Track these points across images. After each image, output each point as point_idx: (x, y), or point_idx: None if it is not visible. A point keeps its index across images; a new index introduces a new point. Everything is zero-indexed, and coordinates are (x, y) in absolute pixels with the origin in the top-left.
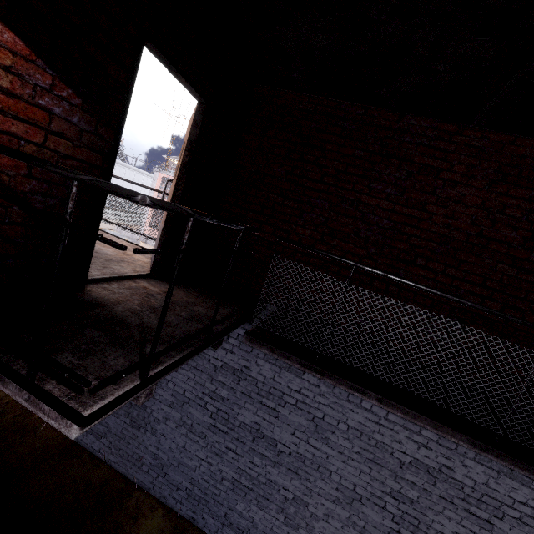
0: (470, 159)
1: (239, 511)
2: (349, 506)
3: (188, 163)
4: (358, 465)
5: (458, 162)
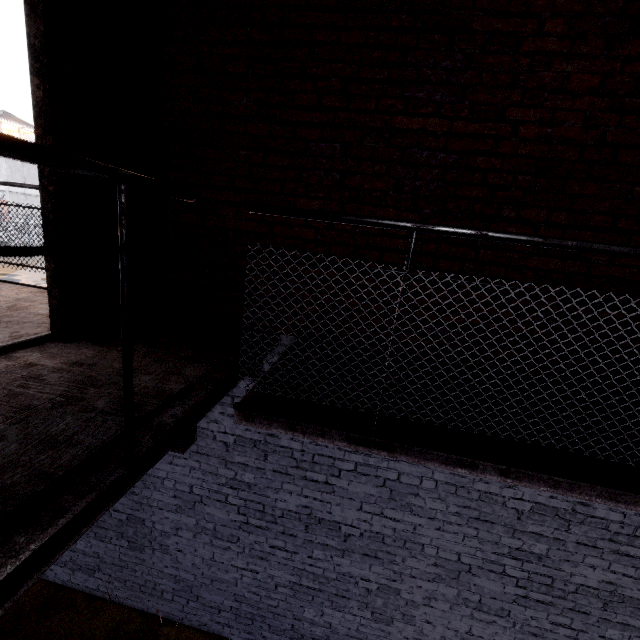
0: (571, 4)
1: (310, 619)
2: (455, 581)
3: (47, 103)
4: (459, 529)
5: (551, 14)
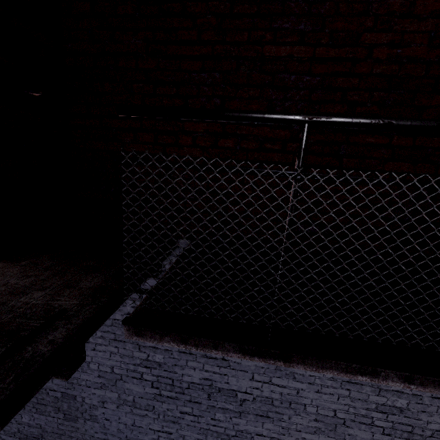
0: None
1: None
2: (332, 432)
3: None
4: (334, 391)
5: None
